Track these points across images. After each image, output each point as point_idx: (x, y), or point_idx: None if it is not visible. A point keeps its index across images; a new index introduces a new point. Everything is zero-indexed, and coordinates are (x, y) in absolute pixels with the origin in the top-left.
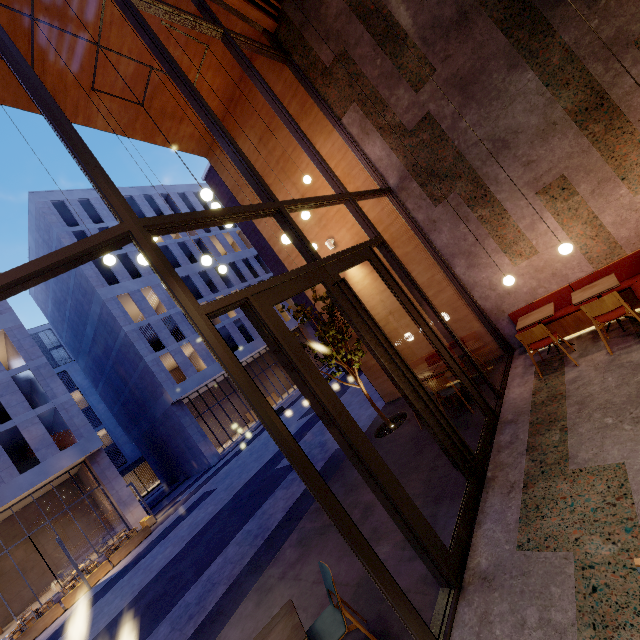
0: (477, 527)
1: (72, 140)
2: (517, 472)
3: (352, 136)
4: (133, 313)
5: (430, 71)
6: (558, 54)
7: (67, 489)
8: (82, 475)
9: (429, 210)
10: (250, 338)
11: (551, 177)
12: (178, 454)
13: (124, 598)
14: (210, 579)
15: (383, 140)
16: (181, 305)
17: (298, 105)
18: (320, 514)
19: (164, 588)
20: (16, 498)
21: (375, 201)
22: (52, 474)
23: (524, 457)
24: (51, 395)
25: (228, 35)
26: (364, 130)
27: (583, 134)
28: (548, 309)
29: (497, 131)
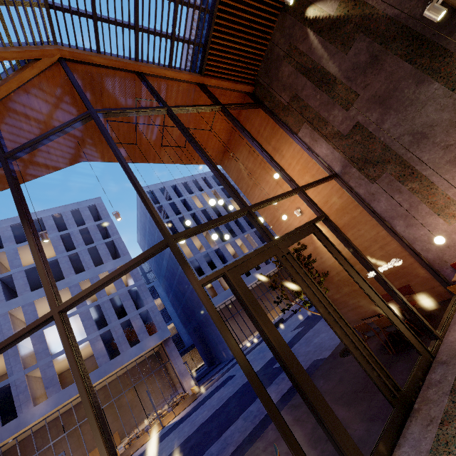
0: (397, 448)
1: (145, 201)
2: (438, 409)
3: (305, 143)
4: (187, 252)
5: (355, 96)
6: None
7: (153, 360)
8: (160, 352)
9: (367, 186)
10: (258, 267)
11: None
12: (214, 345)
13: (179, 439)
14: (226, 440)
15: (327, 143)
16: (189, 280)
17: (270, 129)
18: (293, 410)
19: (200, 438)
20: (128, 361)
21: (326, 183)
22: (145, 350)
23: (447, 397)
24: (145, 302)
25: (224, 108)
26: (313, 139)
27: None
28: None
29: (414, 127)
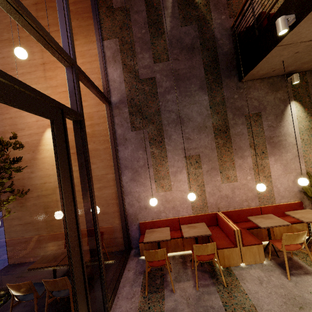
0: None
1: None
2: None
3: (105, 55)
4: None
5: (166, 58)
6: (220, 97)
7: None
8: None
9: (127, 130)
10: None
11: (194, 152)
12: None
13: None
14: None
15: (122, 72)
16: None
17: (80, 9)
18: None
19: None
20: None
21: (96, 103)
22: None
23: None
24: None
25: None
26: (114, 57)
27: (215, 140)
28: (167, 232)
29: (182, 112)
